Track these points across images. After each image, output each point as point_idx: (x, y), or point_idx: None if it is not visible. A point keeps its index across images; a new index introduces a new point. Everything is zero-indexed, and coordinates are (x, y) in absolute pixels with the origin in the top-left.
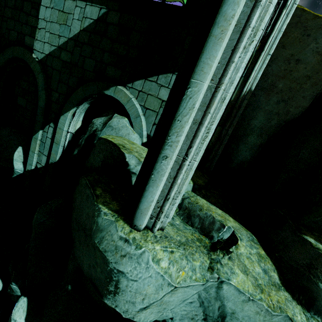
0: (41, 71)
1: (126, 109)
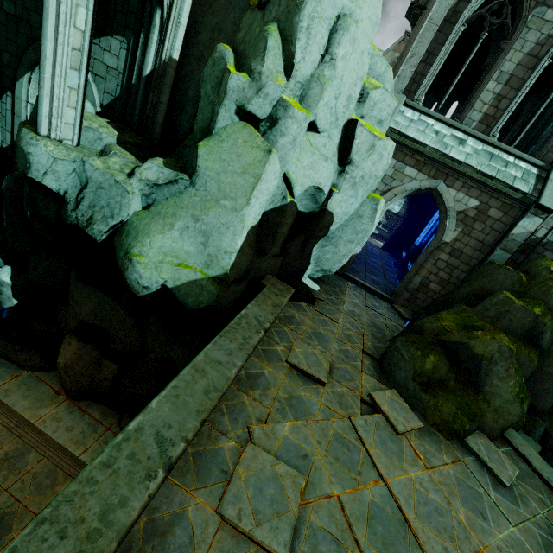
0: None
1: None
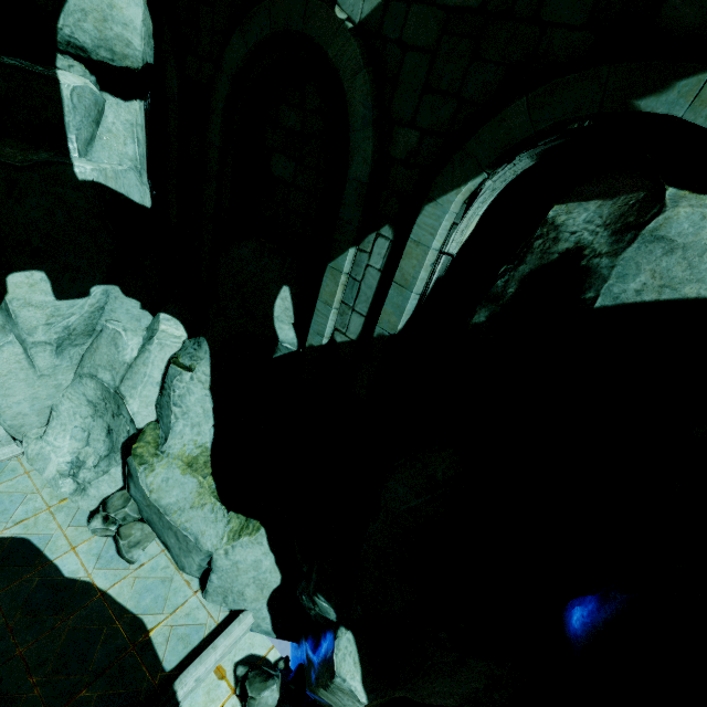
0: (363, 64)
1: None
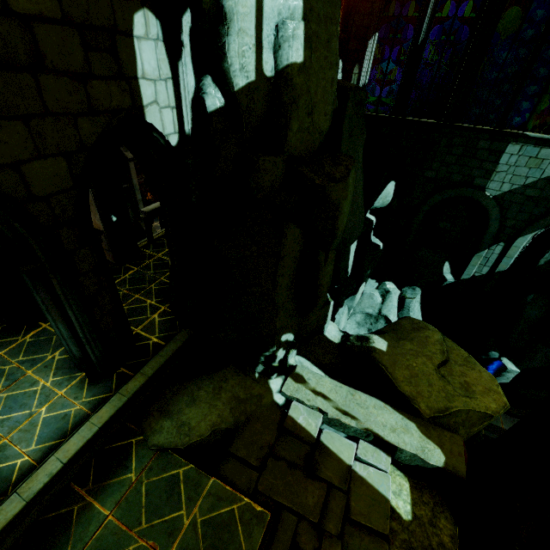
0: (496, 206)
1: None
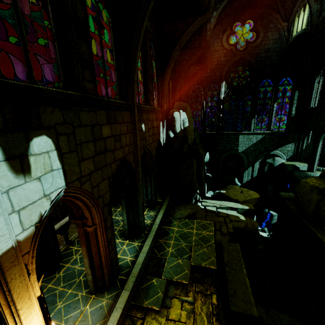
0: (243, 154)
1: (278, 155)
